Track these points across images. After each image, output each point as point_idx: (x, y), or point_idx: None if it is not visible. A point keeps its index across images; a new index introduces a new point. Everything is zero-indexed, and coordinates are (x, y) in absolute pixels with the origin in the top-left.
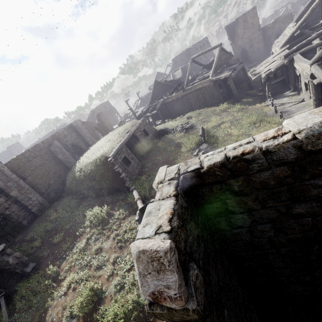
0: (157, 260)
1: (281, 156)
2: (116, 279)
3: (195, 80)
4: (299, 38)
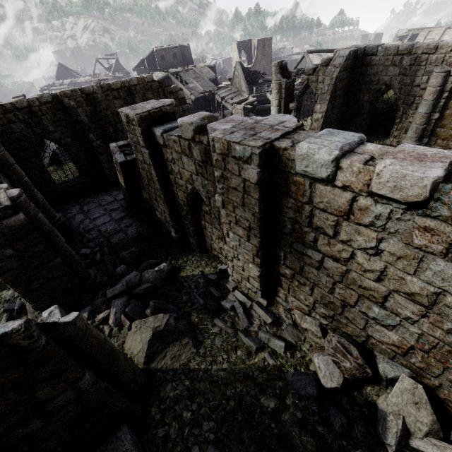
0: None
1: None
2: None
3: None
4: None
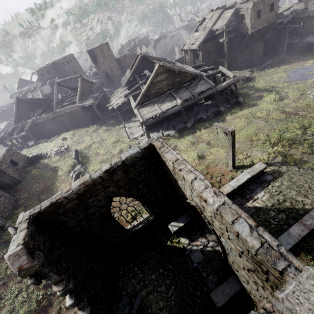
0: (17, 255)
1: (72, 197)
2: (5, 309)
3: (65, 102)
4: (133, 82)
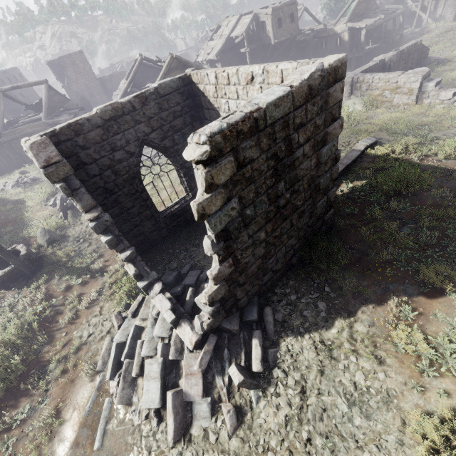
0: (43, 143)
1: (95, 122)
2: None
3: (19, 123)
4: None
